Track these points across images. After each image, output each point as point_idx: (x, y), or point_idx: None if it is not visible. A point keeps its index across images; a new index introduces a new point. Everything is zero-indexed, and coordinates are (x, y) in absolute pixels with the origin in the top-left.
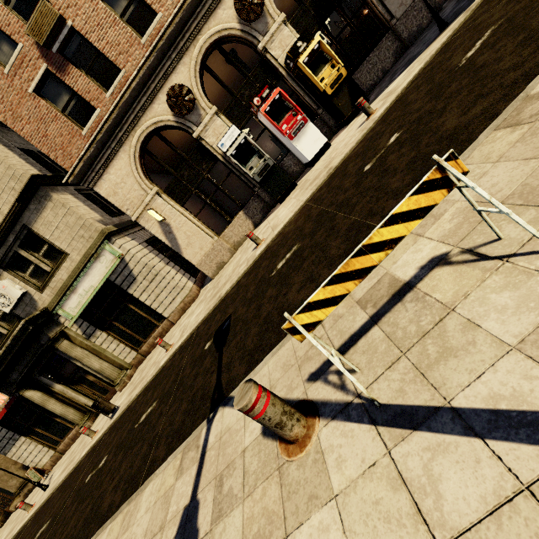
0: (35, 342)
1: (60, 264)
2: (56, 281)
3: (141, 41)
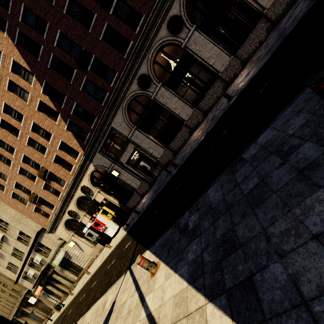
0: (46, 274)
1: (50, 251)
2: (50, 256)
3: (58, 199)
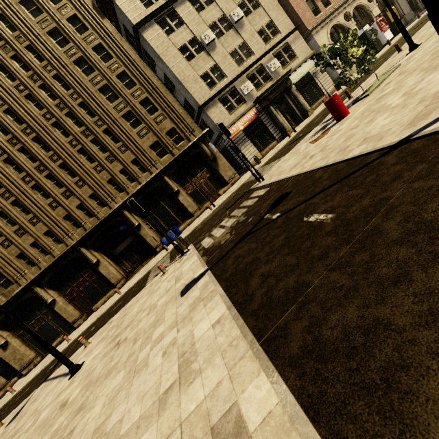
0: (285, 83)
1: (293, 60)
2: (290, 67)
3: None
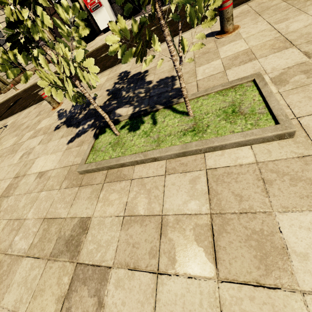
0: None
1: None
2: None
3: None
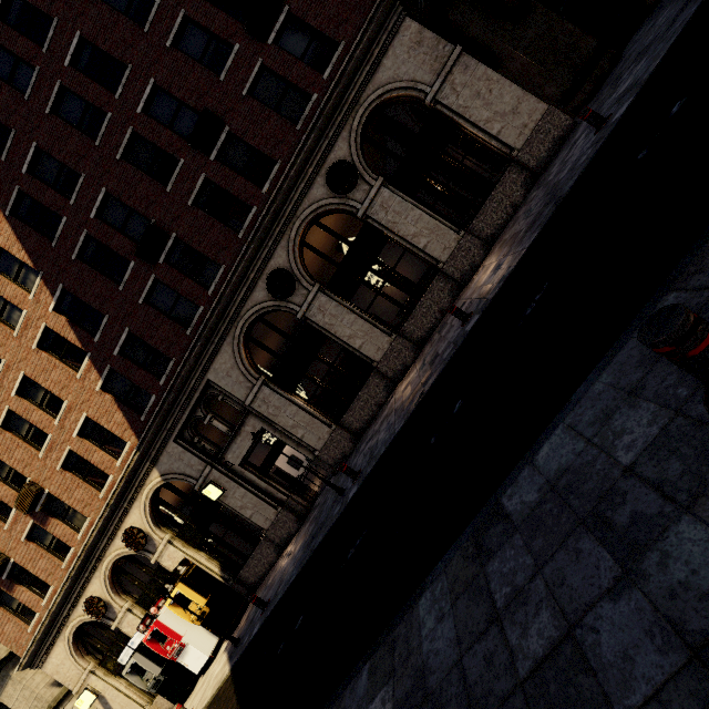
0: None
1: None
2: None
3: (62, 567)
